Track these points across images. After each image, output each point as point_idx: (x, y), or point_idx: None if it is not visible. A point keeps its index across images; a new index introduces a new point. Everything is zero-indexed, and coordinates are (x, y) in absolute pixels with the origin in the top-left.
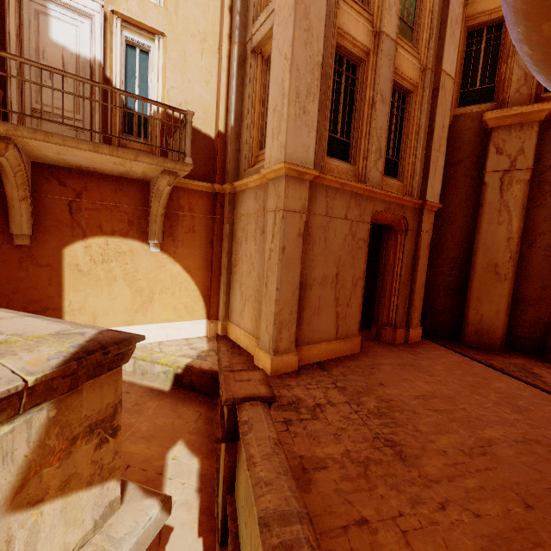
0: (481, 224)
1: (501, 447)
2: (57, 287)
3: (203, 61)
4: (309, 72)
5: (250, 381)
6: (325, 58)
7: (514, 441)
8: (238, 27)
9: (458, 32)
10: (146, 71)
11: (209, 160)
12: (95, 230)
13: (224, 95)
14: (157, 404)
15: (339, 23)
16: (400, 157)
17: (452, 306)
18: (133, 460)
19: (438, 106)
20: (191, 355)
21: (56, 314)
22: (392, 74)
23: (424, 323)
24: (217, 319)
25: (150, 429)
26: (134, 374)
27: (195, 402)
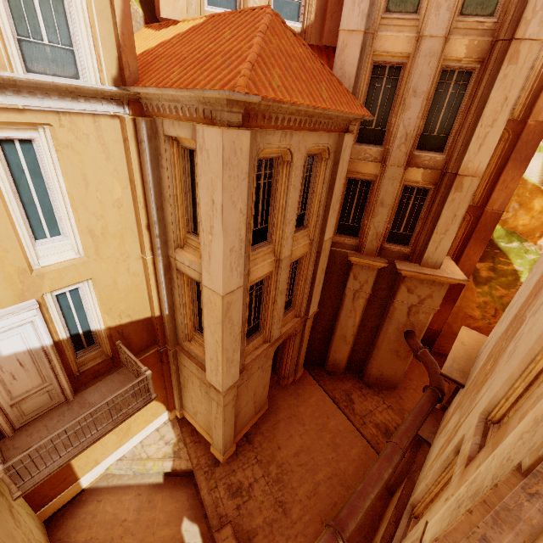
0: (341, 315)
1: (322, 486)
2: (67, 467)
3: (130, 272)
4: (234, 343)
5: (228, 538)
6: (243, 315)
7: (327, 478)
8: (160, 246)
9: (338, 205)
10: (79, 300)
11: (150, 331)
12: None
13: (155, 291)
14: (161, 496)
15: (251, 280)
16: (294, 294)
17: (322, 349)
18: (166, 540)
19: (320, 263)
20: (169, 454)
21: (72, 477)
22: (288, 274)
23: (306, 355)
24: (175, 408)
25: (165, 516)
26: (135, 475)
27: (182, 485)
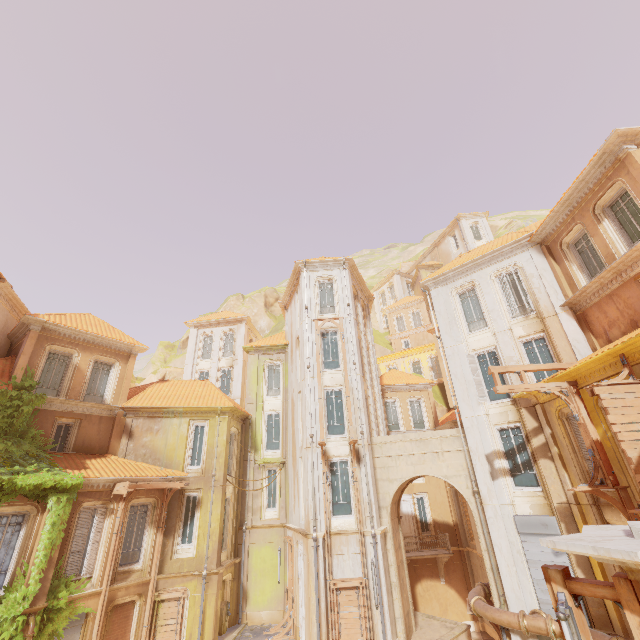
0: None
1: None
2: (415, 604)
3: (441, 494)
4: None
5: None
6: None
7: None
8: None
9: None
10: (423, 504)
11: (453, 534)
12: (422, 576)
13: (452, 506)
14: None
15: None
16: None
17: None
18: None
19: None
20: None
21: None
22: None
23: None
24: (478, 621)
25: None
26: None
27: None
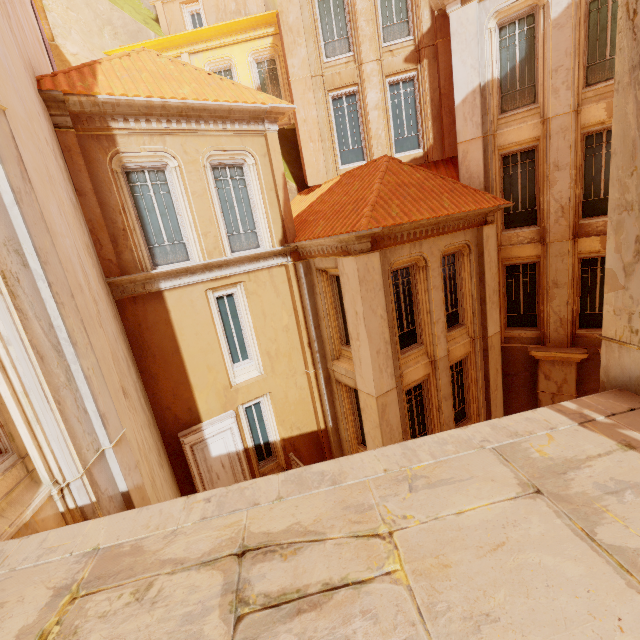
0: None
1: None
2: None
3: (298, 386)
4: None
5: None
6: (402, 421)
7: None
8: (320, 360)
9: (497, 296)
10: (261, 413)
11: (317, 446)
12: None
13: (319, 404)
14: None
15: (405, 383)
16: (465, 402)
17: None
18: None
19: (490, 362)
20: None
21: None
22: (449, 376)
23: None
24: None
25: None
26: None
27: None
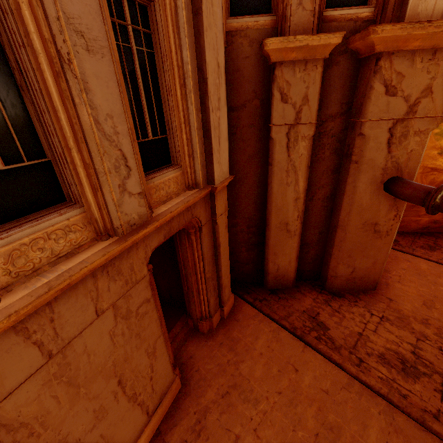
0: (272, 185)
1: None
2: None
3: None
4: None
5: None
6: None
7: None
8: None
9: None
10: None
11: None
12: None
13: None
14: None
15: None
16: (168, 129)
17: (254, 258)
18: None
19: (206, 31)
20: None
21: None
22: None
23: (232, 275)
24: None
25: None
26: None
27: None
